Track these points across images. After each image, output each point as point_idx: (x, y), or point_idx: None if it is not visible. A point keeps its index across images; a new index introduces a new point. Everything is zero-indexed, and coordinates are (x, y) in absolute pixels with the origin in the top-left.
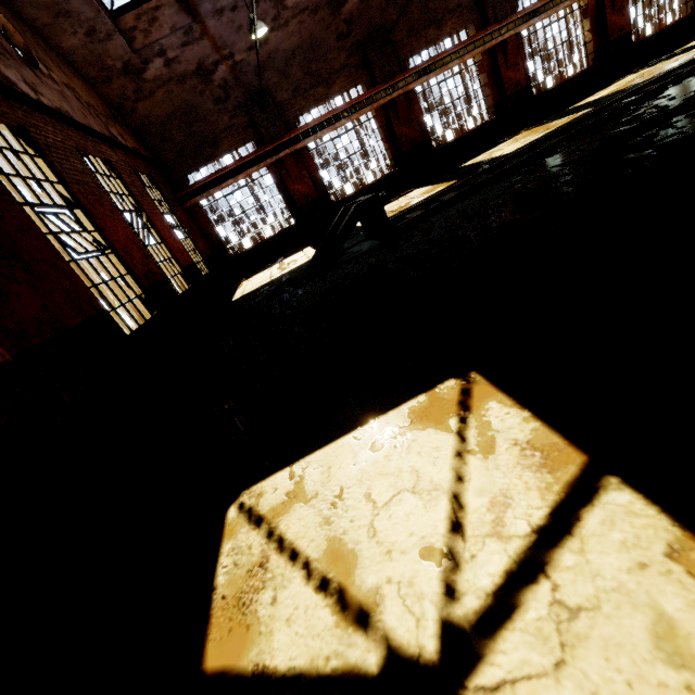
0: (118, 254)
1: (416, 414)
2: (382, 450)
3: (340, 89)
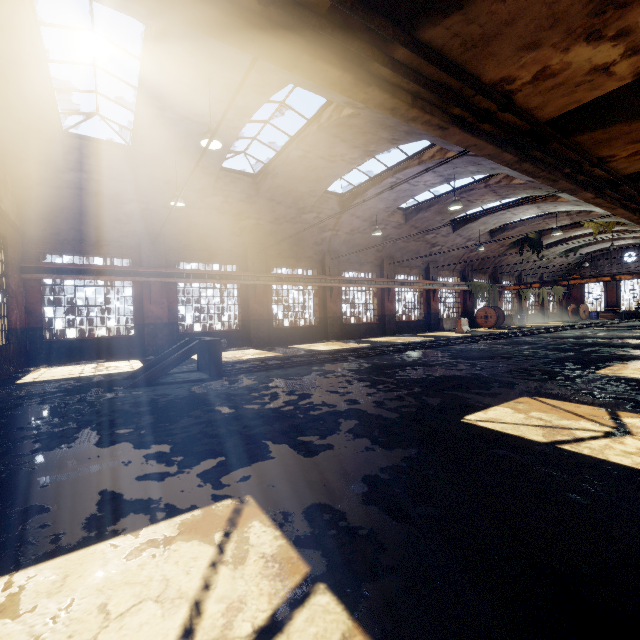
0: None
1: (187, 526)
2: (139, 558)
3: (220, 261)
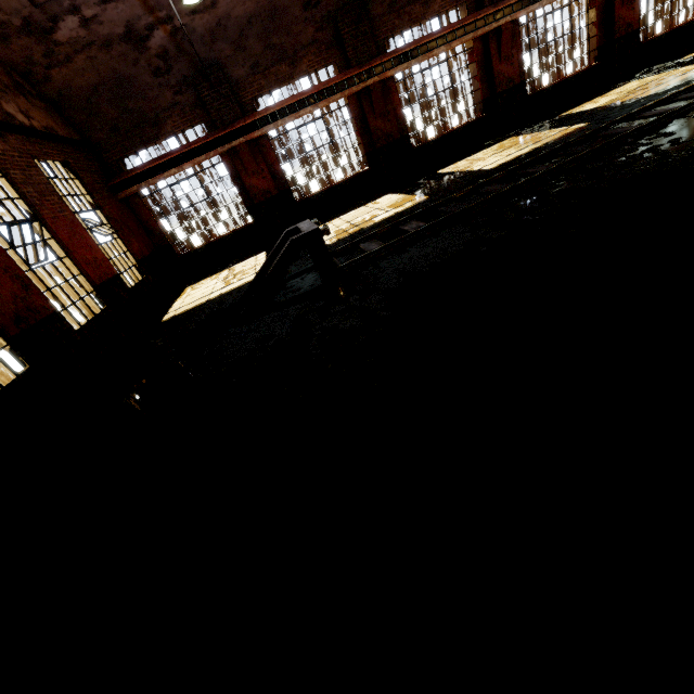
0: None
1: None
2: None
3: (307, 69)
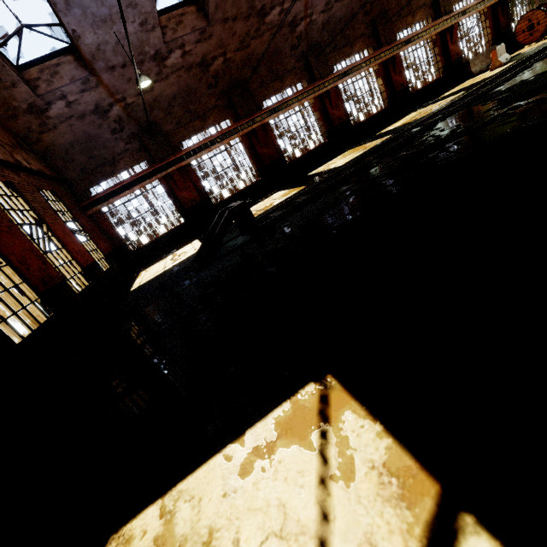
0: (14, 265)
1: (281, 426)
2: (251, 474)
3: (213, 122)
